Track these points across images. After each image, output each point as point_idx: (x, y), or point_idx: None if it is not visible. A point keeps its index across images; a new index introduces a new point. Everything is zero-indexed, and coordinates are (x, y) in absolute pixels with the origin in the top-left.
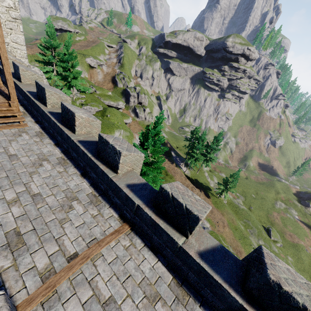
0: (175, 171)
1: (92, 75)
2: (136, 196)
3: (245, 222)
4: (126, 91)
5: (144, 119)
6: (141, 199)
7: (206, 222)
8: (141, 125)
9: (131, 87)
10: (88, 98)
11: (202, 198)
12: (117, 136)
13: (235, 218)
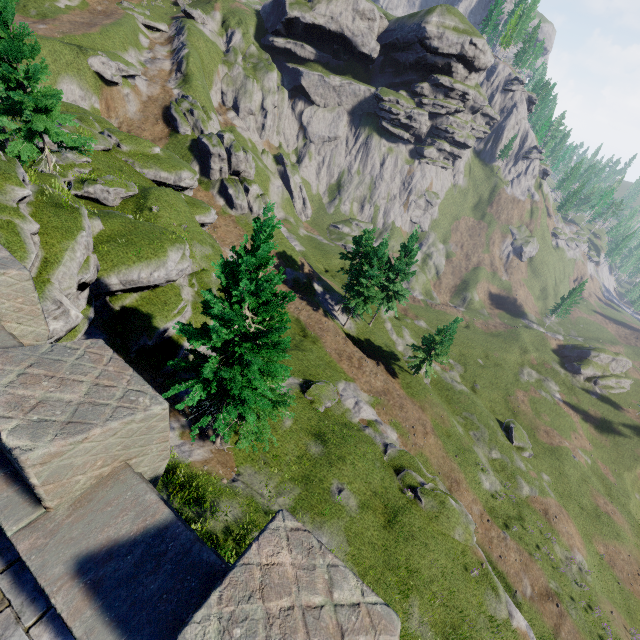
0: (323, 326)
1: (110, 102)
2: (106, 622)
3: (466, 417)
4: (200, 143)
5: (247, 212)
6: (125, 637)
7: (391, 429)
8: (242, 226)
9: (211, 134)
10: (98, 165)
11: (381, 379)
12: (175, 263)
13: (447, 413)
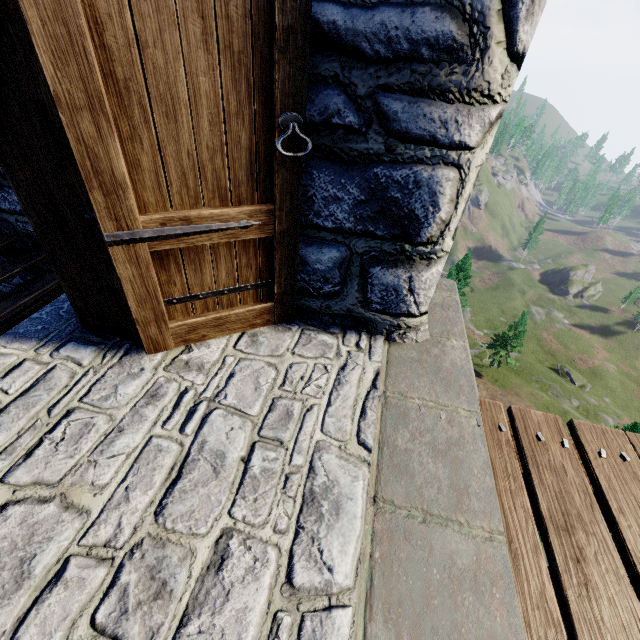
0: None
1: None
2: None
3: (537, 381)
4: None
5: None
6: None
7: None
8: None
9: None
10: None
11: (482, 387)
12: None
13: (530, 387)
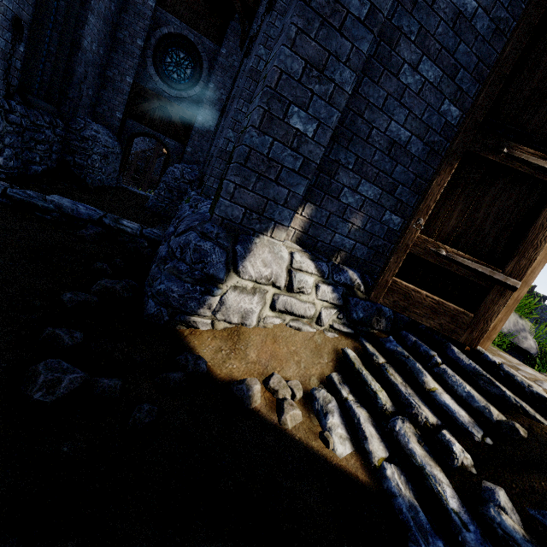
0: None
1: None
2: None
3: None
4: None
5: None
6: None
7: None
8: None
9: None
10: None
11: None
12: None
13: None
